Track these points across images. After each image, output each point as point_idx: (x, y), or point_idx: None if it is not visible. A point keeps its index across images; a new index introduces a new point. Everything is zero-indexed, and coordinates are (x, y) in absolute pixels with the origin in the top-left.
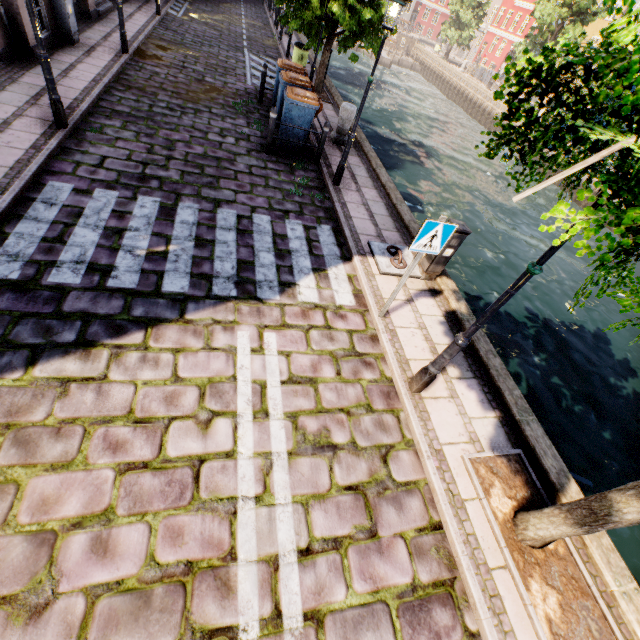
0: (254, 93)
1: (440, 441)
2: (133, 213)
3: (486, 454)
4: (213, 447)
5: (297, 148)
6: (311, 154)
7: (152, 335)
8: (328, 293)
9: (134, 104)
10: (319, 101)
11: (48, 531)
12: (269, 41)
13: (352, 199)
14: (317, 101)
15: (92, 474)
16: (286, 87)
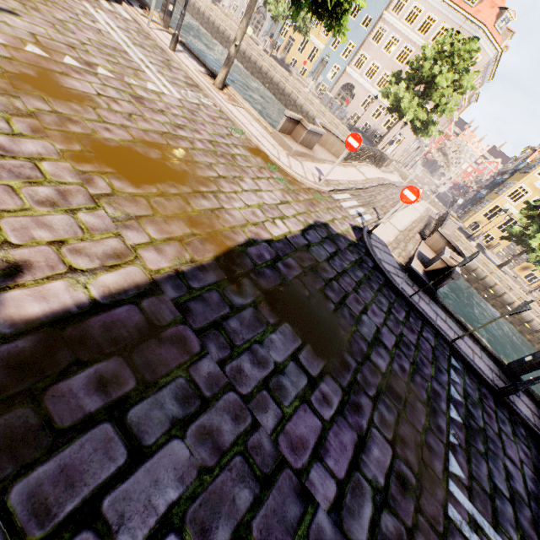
0: None
1: (186, 64)
2: None
3: (203, 71)
4: (101, 29)
5: None
6: None
7: None
8: (118, 11)
9: None
10: None
11: (57, 19)
12: None
13: None
14: None
15: (59, 13)
16: None
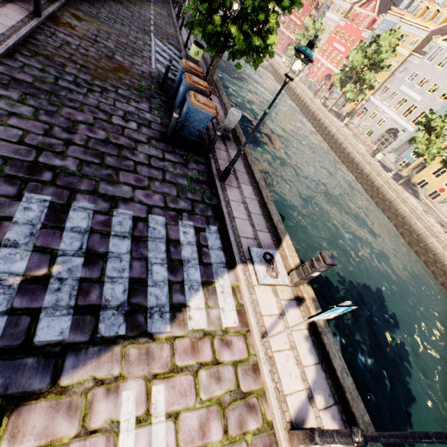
0: (157, 77)
1: None
2: (13, 219)
3: None
4: None
5: (192, 141)
6: (202, 145)
7: (7, 429)
8: (215, 313)
9: (38, 73)
10: (216, 108)
11: None
12: (171, 30)
13: (234, 197)
14: (215, 109)
15: None
16: (188, 88)
